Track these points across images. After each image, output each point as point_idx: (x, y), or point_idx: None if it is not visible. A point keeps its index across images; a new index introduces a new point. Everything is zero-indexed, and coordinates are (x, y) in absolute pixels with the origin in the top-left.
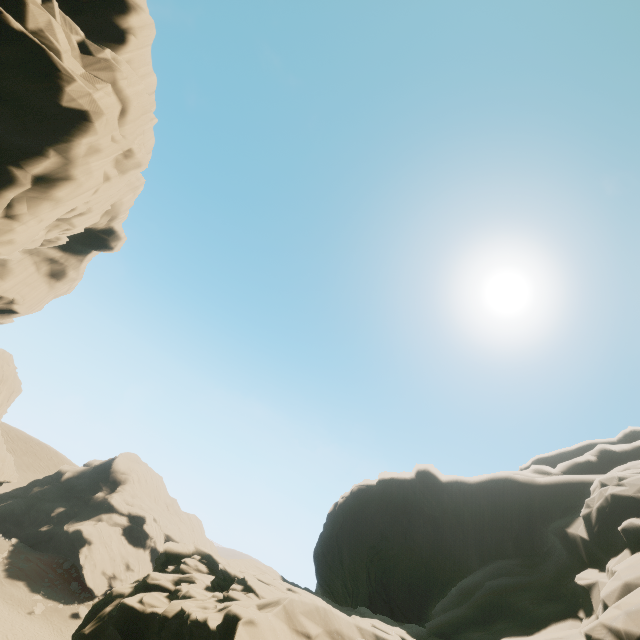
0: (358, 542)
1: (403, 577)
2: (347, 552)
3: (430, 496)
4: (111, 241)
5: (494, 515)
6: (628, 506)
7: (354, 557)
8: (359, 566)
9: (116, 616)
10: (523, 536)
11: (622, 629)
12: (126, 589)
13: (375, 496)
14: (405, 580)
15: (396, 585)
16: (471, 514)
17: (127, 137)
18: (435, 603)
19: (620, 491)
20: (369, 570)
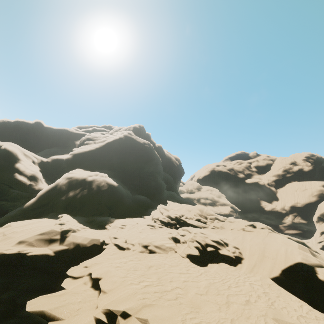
0: (3, 139)
1: None
2: None
3: (39, 130)
4: None
5: (59, 138)
6: (89, 139)
7: None
8: None
9: None
10: (65, 143)
11: (75, 152)
12: None
13: (13, 126)
14: None
15: None
16: (52, 136)
17: None
18: None
19: (89, 136)
20: None
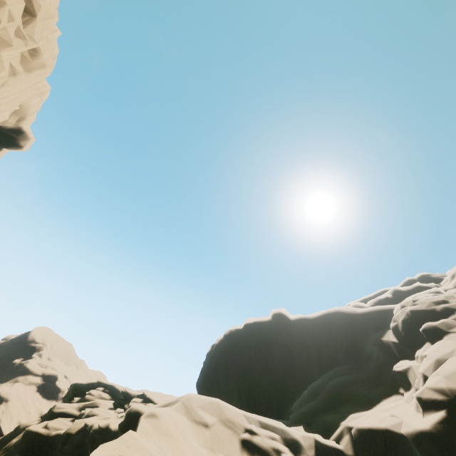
0: (231, 370)
1: (265, 390)
2: (223, 379)
3: (283, 331)
4: (20, 140)
5: (329, 338)
6: (422, 316)
7: (228, 381)
8: (232, 387)
9: (20, 443)
10: (350, 349)
11: (445, 387)
12: (33, 422)
13: (242, 336)
14: (267, 392)
15: (261, 397)
16: (312, 340)
17: (31, 36)
18: (289, 406)
19: (416, 307)
20: (240, 389)
